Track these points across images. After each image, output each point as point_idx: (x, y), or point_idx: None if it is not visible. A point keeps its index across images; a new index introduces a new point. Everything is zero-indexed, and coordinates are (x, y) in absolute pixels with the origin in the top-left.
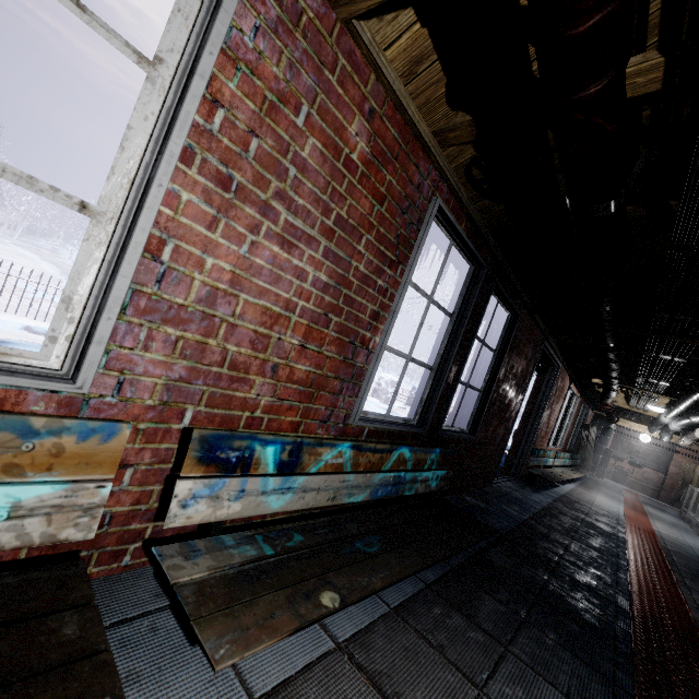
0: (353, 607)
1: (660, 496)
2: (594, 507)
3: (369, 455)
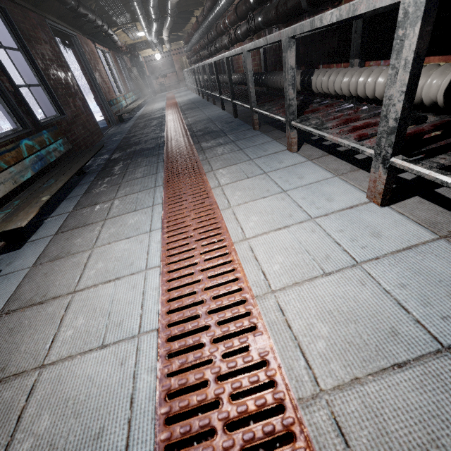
0: (69, 204)
1: (181, 86)
2: (153, 111)
3: (9, 155)
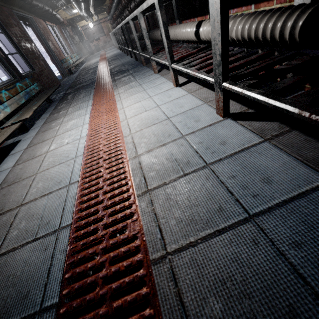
0: (46, 115)
1: (110, 45)
2: (91, 64)
3: (12, 90)
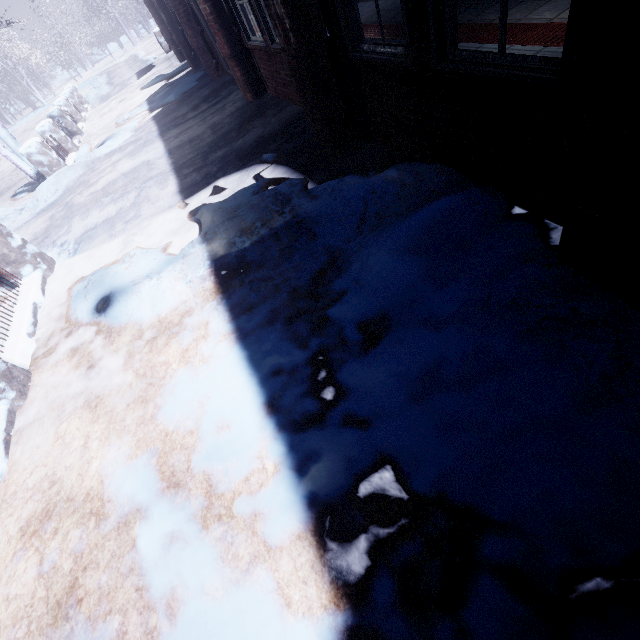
0: None
1: None
2: None
3: None
